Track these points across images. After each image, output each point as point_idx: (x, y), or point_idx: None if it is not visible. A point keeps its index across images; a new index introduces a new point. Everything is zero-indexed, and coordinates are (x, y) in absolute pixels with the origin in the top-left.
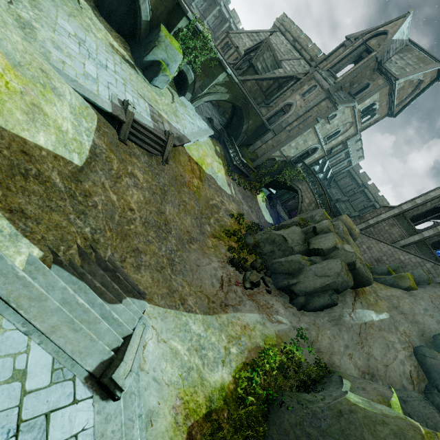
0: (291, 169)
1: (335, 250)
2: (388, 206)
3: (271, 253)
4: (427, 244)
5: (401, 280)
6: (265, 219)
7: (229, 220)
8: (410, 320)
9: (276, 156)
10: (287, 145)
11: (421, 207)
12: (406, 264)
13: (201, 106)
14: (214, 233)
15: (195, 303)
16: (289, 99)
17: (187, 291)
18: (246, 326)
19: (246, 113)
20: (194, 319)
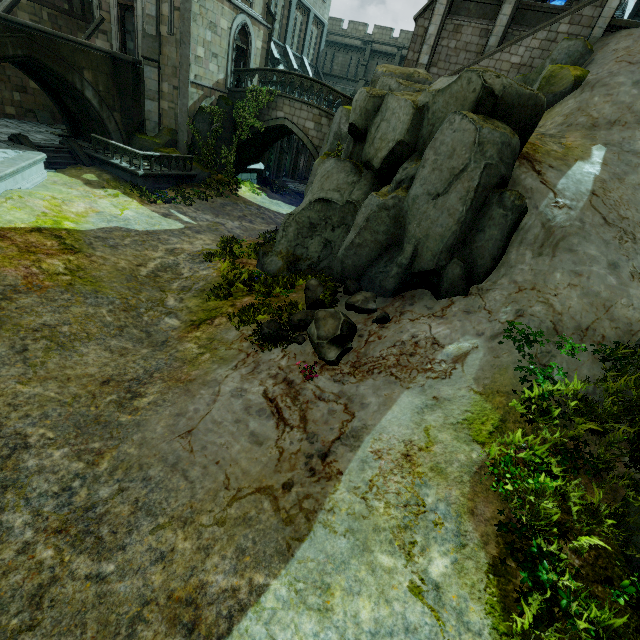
0: (241, 101)
1: (423, 117)
2: (426, 6)
3: (327, 247)
4: (529, 4)
5: (552, 83)
6: (283, 215)
7: (211, 268)
8: (634, 122)
9: (199, 101)
10: (192, 62)
11: None
12: (529, 62)
13: None
14: (193, 318)
15: (237, 560)
16: None
17: (189, 555)
18: (409, 454)
19: (56, 62)
20: (263, 630)
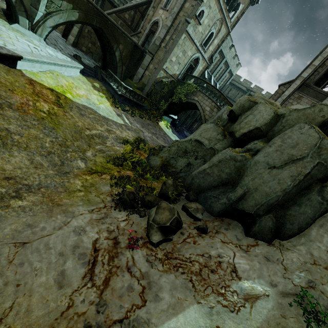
0: (181, 86)
1: (278, 120)
2: (287, 82)
3: (188, 166)
4: None
5: None
6: None
7: (122, 148)
8: None
9: (162, 77)
10: (167, 61)
11: (321, 69)
12: None
13: (63, 47)
14: (93, 167)
15: None
16: (153, 18)
17: None
18: None
19: (110, 35)
20: None
